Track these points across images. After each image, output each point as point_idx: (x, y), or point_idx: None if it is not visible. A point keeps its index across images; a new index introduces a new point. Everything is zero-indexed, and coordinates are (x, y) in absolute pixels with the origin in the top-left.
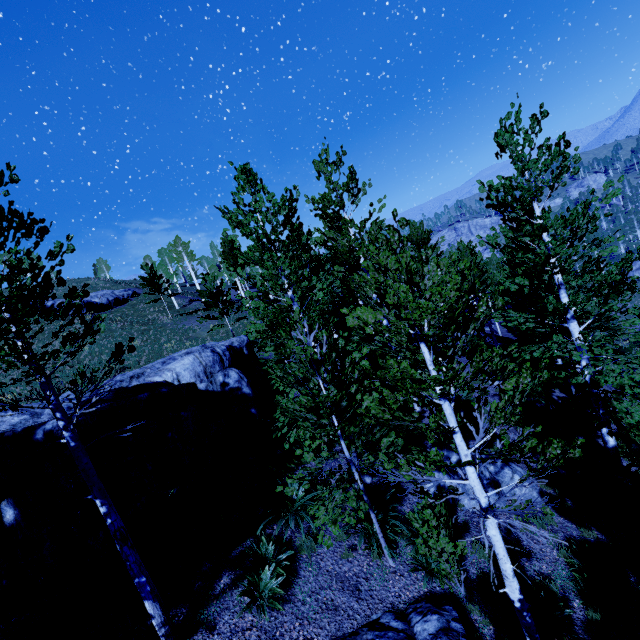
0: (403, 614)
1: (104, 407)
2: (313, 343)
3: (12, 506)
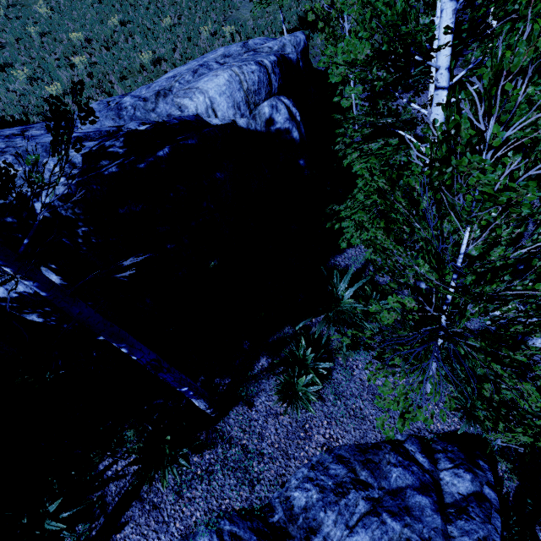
0: (428, 443)
1: (112, 170)
2: (444, 96)
3: (52, 272)
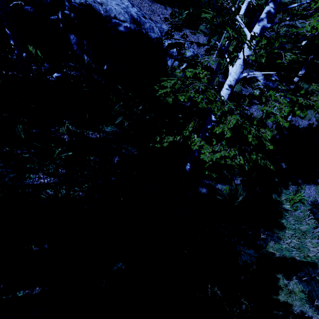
0: None
1: None
2: None
3: None
